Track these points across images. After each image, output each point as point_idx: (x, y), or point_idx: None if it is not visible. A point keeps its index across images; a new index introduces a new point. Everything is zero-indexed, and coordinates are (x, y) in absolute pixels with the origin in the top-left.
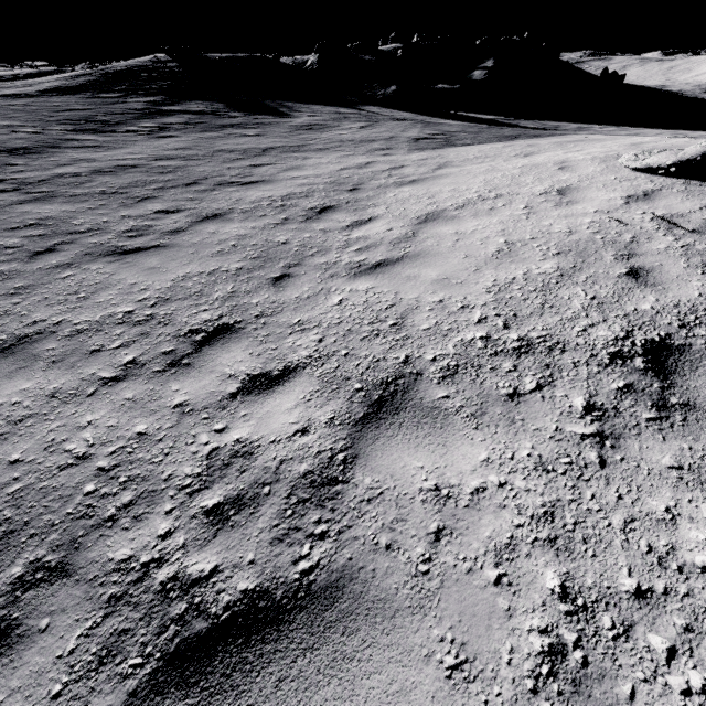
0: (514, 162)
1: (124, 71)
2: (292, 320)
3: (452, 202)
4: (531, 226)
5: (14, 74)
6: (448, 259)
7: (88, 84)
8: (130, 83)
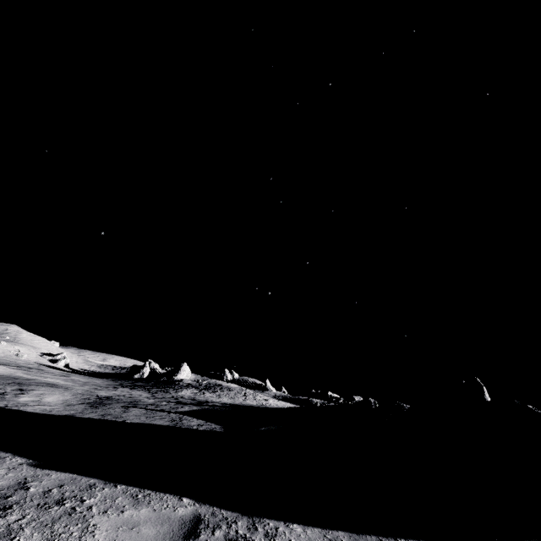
0: None
1: None
2: None
3: None
4: None
5: None
6: None
7: None
8: None
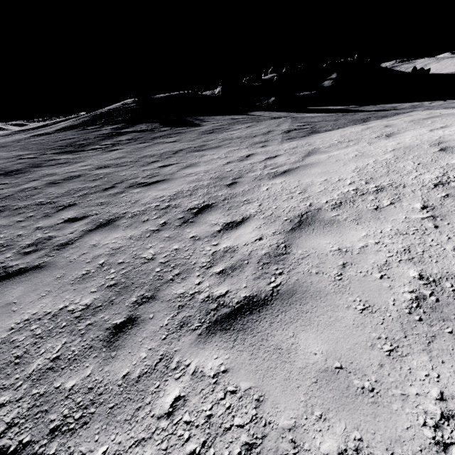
0: (381, 145)
1: (105, 112)
2: (95, 450)
3: (327, 197)
4: (450, 244)
5: (54, 122)
6: (337, 311)
7: (83, 122)
8: (107, 118)
